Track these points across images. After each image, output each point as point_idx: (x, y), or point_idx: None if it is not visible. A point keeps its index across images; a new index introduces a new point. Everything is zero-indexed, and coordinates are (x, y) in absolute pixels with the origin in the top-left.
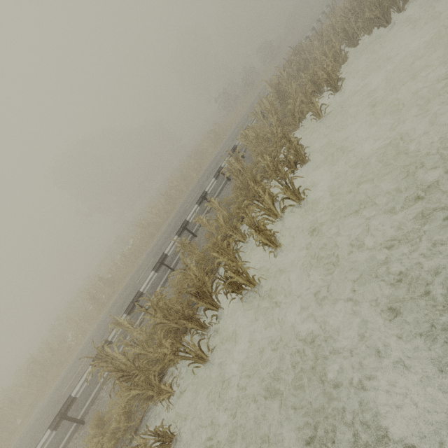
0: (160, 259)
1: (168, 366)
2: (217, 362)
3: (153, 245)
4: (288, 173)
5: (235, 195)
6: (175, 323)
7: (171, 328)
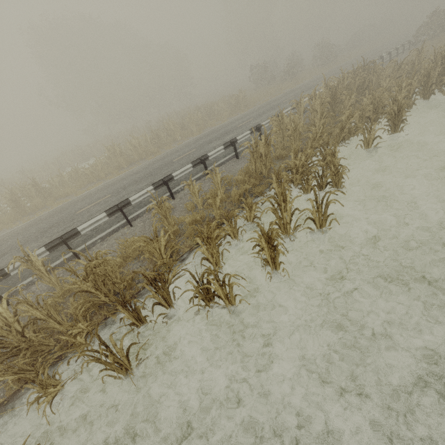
0: (120, 203)
1: (71, 346)
2: (139, 375)
3: (116, 179)
4: (332, 193)
5: (241, 179)
6: (105, 297)
7: (97, 301)
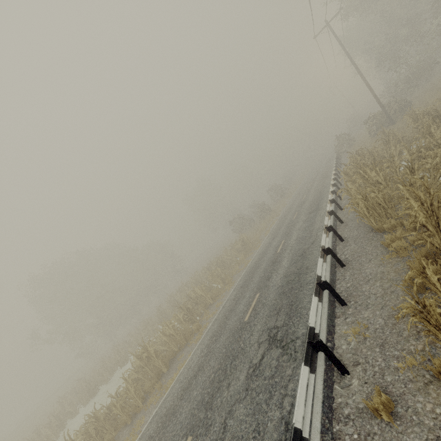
0: None
1: None
2: None
3: (172, 397)
4: None
5: (435, 268)
6: None
7: None
